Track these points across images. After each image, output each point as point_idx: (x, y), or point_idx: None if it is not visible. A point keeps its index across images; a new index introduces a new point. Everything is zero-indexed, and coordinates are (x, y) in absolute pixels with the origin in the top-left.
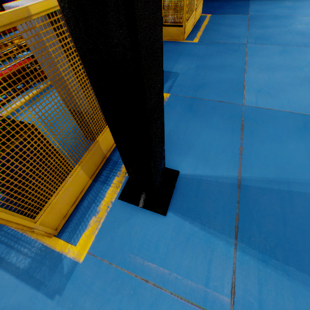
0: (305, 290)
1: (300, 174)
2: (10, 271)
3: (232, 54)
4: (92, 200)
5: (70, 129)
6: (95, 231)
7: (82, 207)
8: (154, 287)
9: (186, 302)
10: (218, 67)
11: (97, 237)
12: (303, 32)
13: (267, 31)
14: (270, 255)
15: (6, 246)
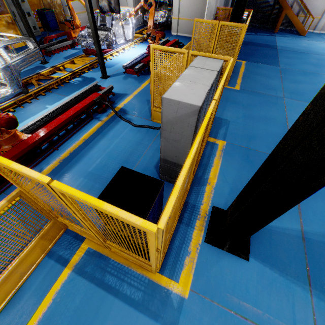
0: None
1: None
2: (127, 302)
3: (273, 107)
4: (181, 240)
5: (143, 168)
6: (192, 270)
7: (174, 247)
8: (253, 324)
9: None
10: (263, 119)
11: (195, 276)
12: None
13: (299, 86)
14: None
15: (116, 278)
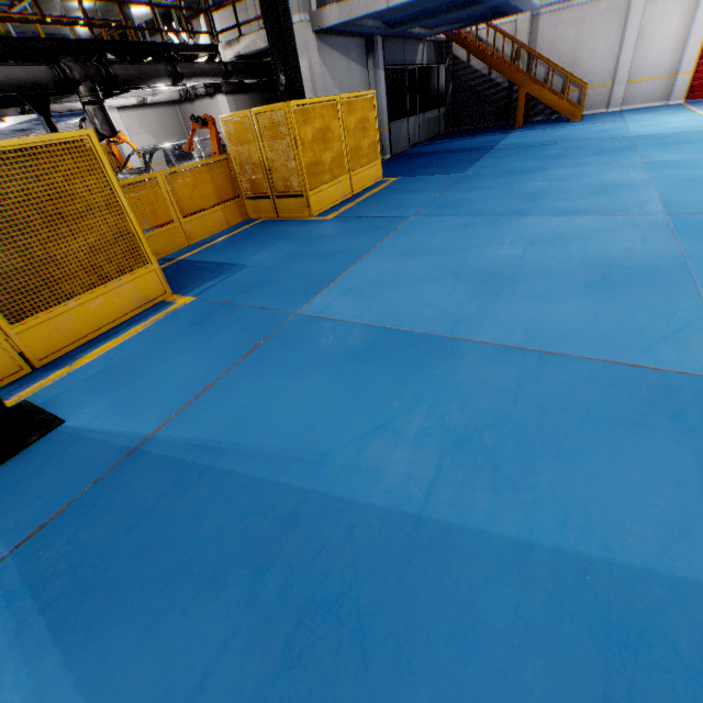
0: (14, 673)
1: (263, 436)
2: None
3: (368, 234)
4: None
5: None
6: None
7: None
8: None
9: None
10: (321, 255)
11: None
12: (536, 192)
13: (470, 195)
14: (34, 589)
15: None
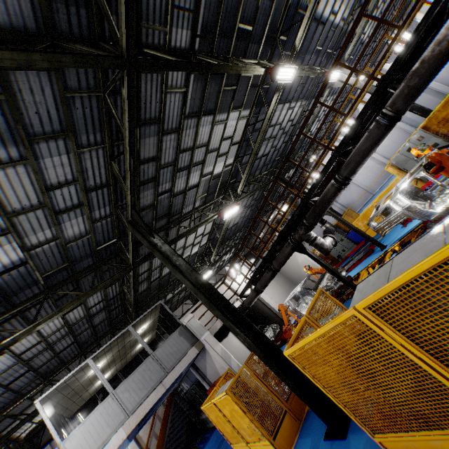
0: None
1: None
2: None
3: None
4: None
5: None
6: None
7: None
8: None
9: None
10: None
11: None
12: None
13: None
14: None
15: None
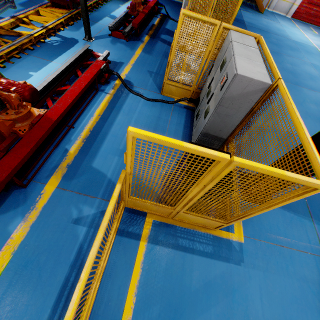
0: None
1: None
2: (203, 255)
3: None
4: None
5: None
6: (240, 222)
7: None
8: (287, 248)
9: (304, 253)
10: None
11: (244, 226)
12: (292, 72)
13: None
14: None
15: (188, 240)
